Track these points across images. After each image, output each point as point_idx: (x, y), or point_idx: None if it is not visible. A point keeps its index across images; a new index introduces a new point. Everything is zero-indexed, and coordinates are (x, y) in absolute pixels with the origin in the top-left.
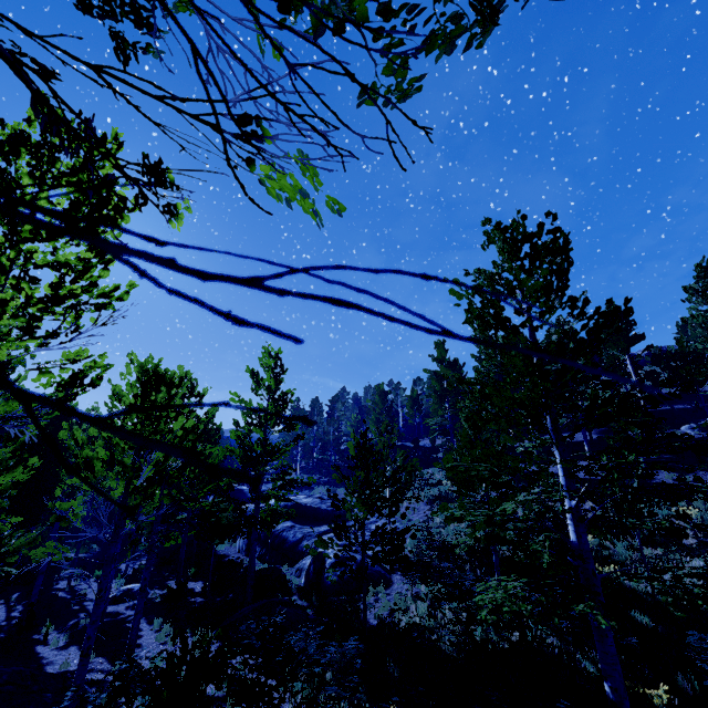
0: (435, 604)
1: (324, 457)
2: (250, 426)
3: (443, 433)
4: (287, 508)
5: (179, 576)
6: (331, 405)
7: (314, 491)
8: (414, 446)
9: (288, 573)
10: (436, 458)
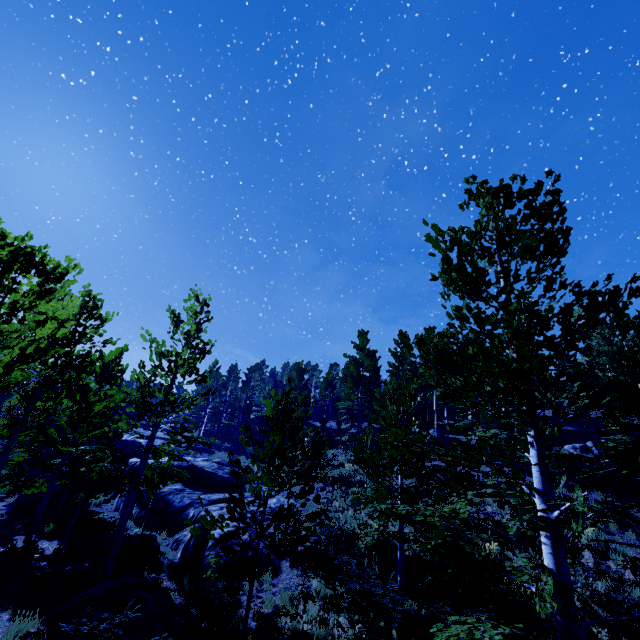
0: (327, 606)
1: (231, 423)
2: (156, 369)
3: (351, 417)
4: (180, 468)
5: (31, 532)
6: (248, 373)
7: (214, 455)
8: (321, 425)
9: (163, 543)
10: (340, 440)
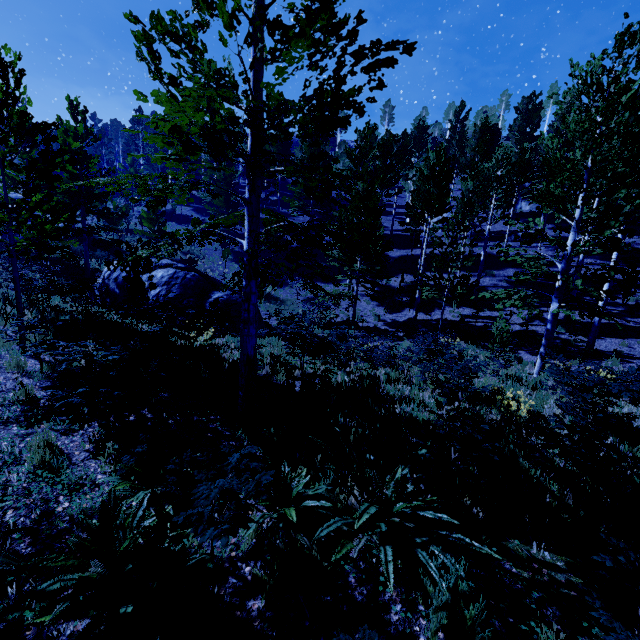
0: None
1: None
2: None
3: None
4: None
5: None
6: None
7: None
8: None
9: None
10: None
